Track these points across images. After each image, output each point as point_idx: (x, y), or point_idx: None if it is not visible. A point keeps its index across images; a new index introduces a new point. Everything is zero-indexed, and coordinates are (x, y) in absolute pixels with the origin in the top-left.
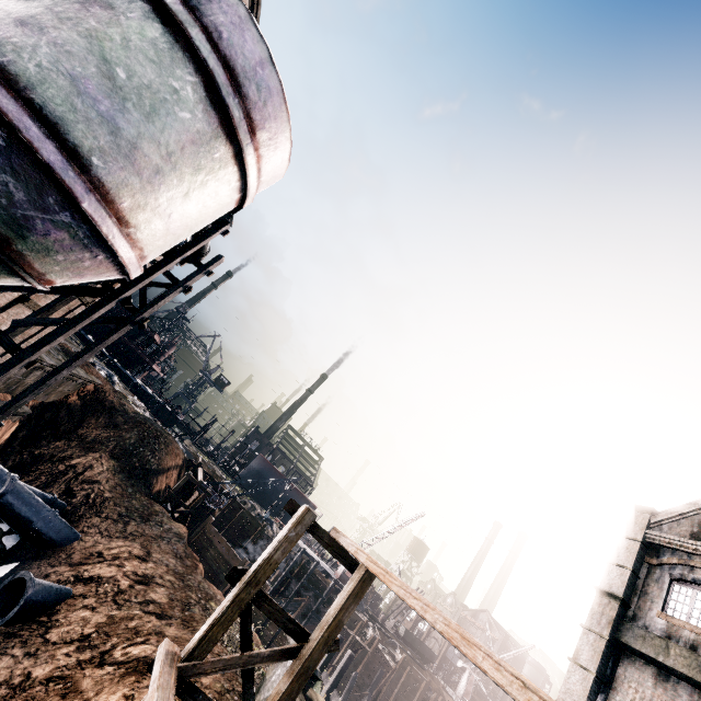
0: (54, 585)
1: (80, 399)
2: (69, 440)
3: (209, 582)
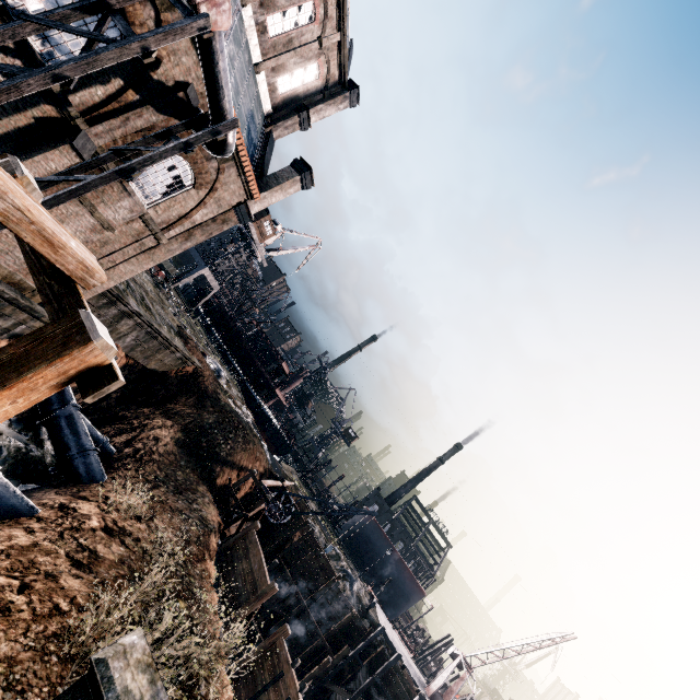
0: (20, 495)
1: (179, 376)
2: (157, 409)
3: (229, 600)
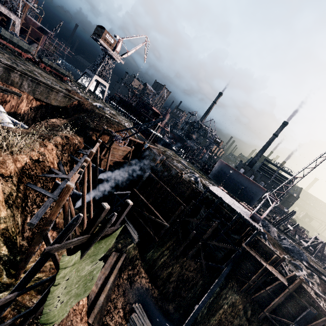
0: None
1: (72, 107)
2: None
3: None
